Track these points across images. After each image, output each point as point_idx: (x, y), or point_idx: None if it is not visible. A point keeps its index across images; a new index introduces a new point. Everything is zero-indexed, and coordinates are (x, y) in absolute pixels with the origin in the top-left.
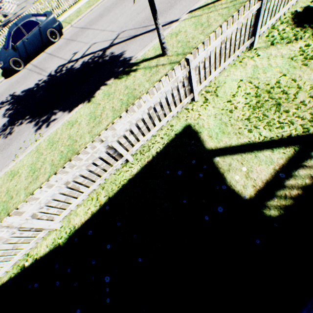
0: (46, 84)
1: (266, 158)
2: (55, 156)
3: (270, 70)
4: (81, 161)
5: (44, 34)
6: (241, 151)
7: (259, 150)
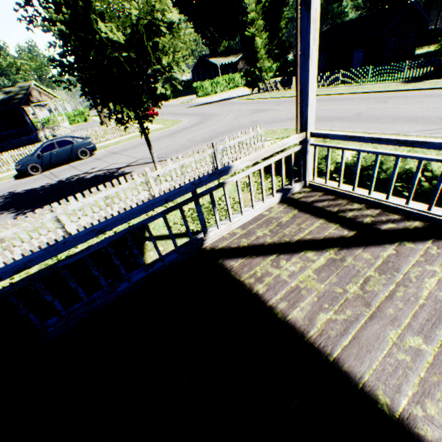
0: (51, 187)
1: (182, 242)
2: None
3: (221, 191)
4: (26, 223)
5: (75, 151)
6: (168, 238)
7: (181, 237)
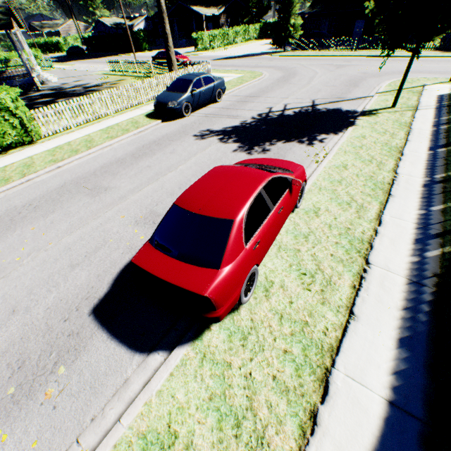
0: (262, 123)
1: None
2: (378, 151)
3: None
4: None
5: (214, 91)
6: None
7: None
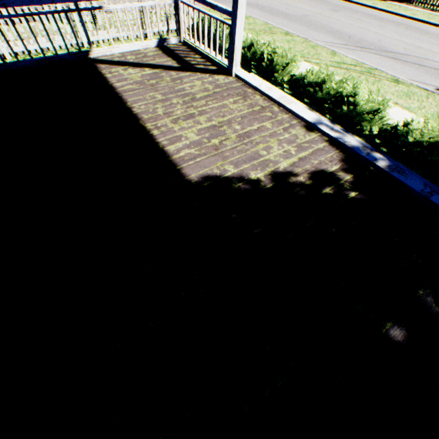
0: None
1: None
2: None
3: None
4: None
5: None
6: None
7: None
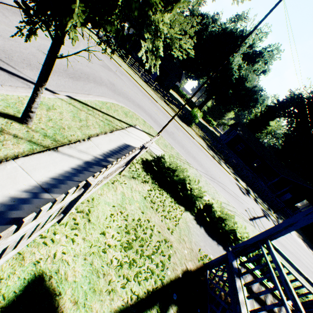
0: None
1: None
2: None
3: (133, 202)
4: None
5: None
6: None
7: None
